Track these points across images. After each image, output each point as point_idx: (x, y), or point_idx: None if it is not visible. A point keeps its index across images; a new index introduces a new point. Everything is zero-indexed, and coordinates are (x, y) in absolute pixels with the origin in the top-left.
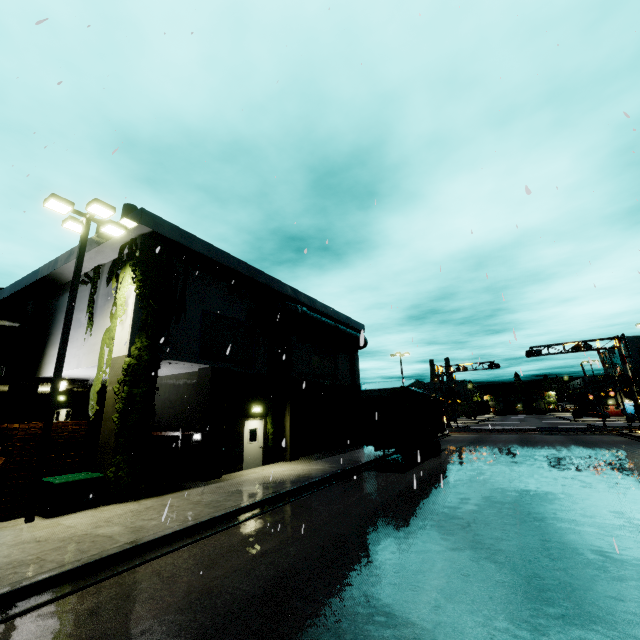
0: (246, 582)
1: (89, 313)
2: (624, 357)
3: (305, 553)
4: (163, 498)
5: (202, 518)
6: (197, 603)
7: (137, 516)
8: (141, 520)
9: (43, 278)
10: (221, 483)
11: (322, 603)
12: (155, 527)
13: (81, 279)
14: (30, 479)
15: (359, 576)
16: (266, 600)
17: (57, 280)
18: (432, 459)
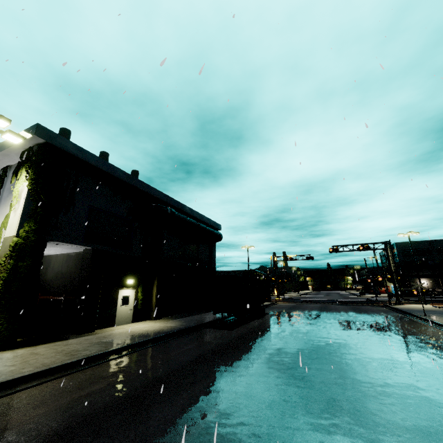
0: (58, 419)
1: None
2: (389, 255)
3: (122, 393)
4: (36, 348)
5: (54, 364)
6: (3, 440)
7: (2, 363)
8: (3, 366)
9: None
10: (91, 336)
11: (108, 437)
12: (10, 372)
13: None
14: None
15: (152, 413)
16: (64, 436)
17: None
18: (256, 320)
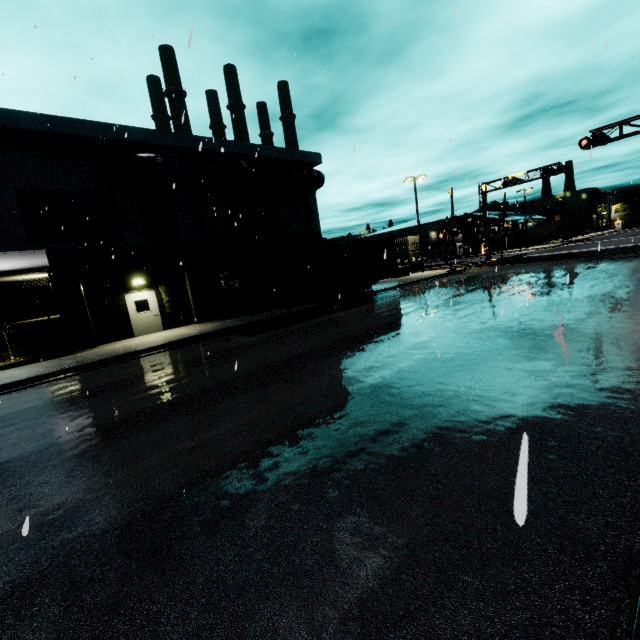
0: None
1: None
2: None
3: None
4: None
5: None
6: None
7: None
8: None
9: None
10: (76, 354)
11: None
12: None
13: None
14: None
15: None
16: None
17: None
18: (336, 313)
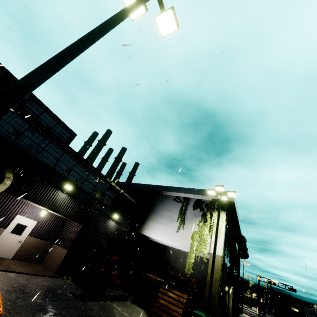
0: None
1: (182, 218)
2: None
3: None
4: None
5: None
6: None
7: None
8: None
9: (156, 190)
10: None
11: None
12: None
13: (173, 197)
14: (186, 308)
15: None
16: None
17: (159, 192)
18: None
